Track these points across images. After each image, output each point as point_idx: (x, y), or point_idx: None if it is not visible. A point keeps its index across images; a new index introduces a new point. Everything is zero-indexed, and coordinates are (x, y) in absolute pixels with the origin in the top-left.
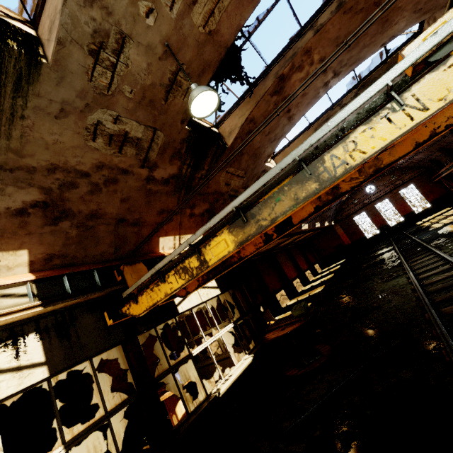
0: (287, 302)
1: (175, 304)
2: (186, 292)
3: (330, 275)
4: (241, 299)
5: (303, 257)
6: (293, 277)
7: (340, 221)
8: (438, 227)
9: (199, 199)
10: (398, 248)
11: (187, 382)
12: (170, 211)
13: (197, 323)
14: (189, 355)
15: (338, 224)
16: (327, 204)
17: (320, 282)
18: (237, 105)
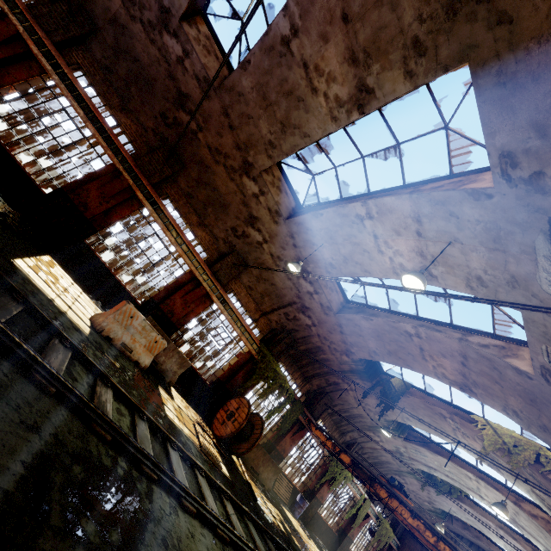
0: None
1: None
2: None
3: None
4: None
5: None
6: None
7: None
8: None
9: None
10: None
11: None
12: None
13: None
14: None
15: None
16: None
17: None
18: None
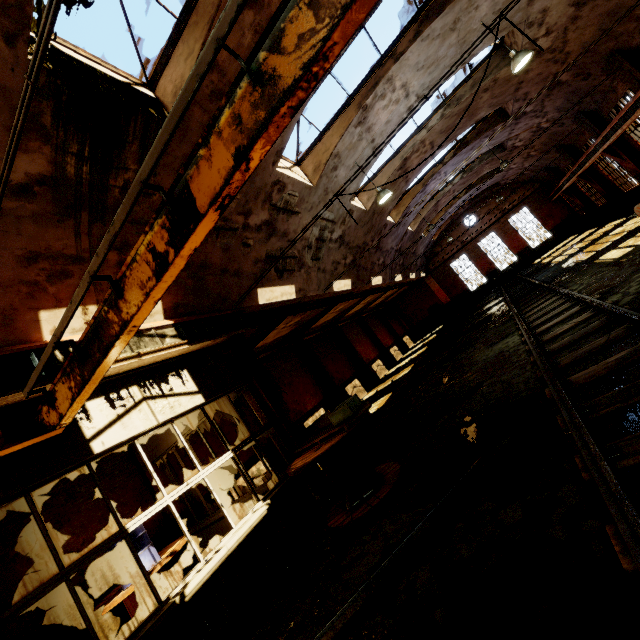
0: (364, 396)
1: (86, 437)
2: (58, 416)
3: (423, 349)
4: (256, 406)
5: (385, 328)
6: (371, 359)
7: (432, 272)
8: (561, 261)
9: (138, 232)
10: (510, 297)
11: (159, 567)
12: (58, 256)
13: (147, 464)
14: (117, 534)
15: (431, 276)
16: (258, 135)
17: (409, 361)
18: (177, 33)
